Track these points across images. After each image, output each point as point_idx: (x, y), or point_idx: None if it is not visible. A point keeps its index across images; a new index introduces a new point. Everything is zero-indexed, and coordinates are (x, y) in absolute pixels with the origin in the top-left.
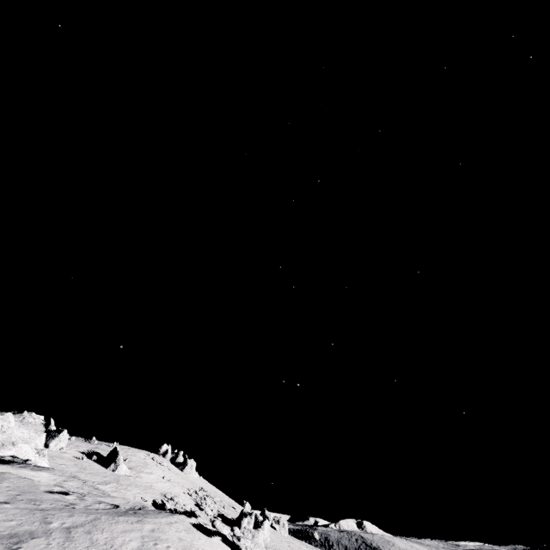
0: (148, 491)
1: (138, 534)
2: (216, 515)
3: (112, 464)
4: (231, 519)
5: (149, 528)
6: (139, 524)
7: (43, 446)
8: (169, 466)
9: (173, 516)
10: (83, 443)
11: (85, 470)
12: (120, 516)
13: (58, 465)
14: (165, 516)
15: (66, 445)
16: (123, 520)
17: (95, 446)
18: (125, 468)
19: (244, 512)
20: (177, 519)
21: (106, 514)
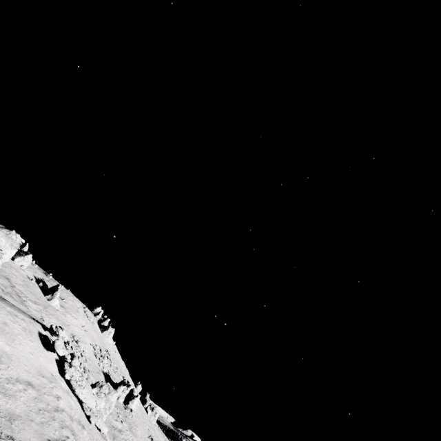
0: (63, 326)
1: None
2: (104, 372)
3: (49, 295)
4: (114, 383)
5: None
6: None
7: (11, 258)
8: (94, 323)
9: (26, 317)
10: (41, 273)
11: (28, 287)
12: None
13: (10, 273)
14: (21, 313)
15: (28, 267)
16: None
17: (48, 279)
18: (57, 303)
19: (125, 381)
20: (28, 320)
21: None
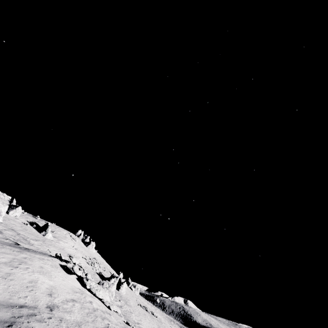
0: (60, 251)
1: (12, 257)
2: (97, 273)
3: (43, 231)
4: (106, 277)
5: (24, 256)
6: (18, 253)
7: (5, 212)
8: (80, 242)
9: (48, 257)
10: (31, 217)
11: (26, 230)
12: (10, 246)
13: (10, 224)
14: (44, 255)
15: (20, 215)
16: (8, 248)
17: (38, 220)
18: (50, 236)
19: (113, 275)
20: (50, 259)
21: (1, 243)
